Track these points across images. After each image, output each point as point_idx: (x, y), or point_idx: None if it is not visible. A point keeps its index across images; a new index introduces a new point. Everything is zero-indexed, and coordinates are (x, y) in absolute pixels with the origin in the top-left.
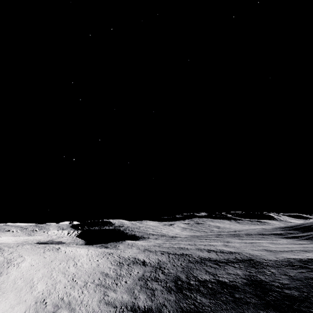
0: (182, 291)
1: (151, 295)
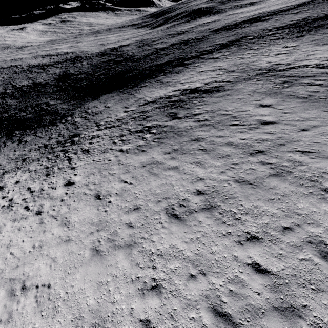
0: None
1: None
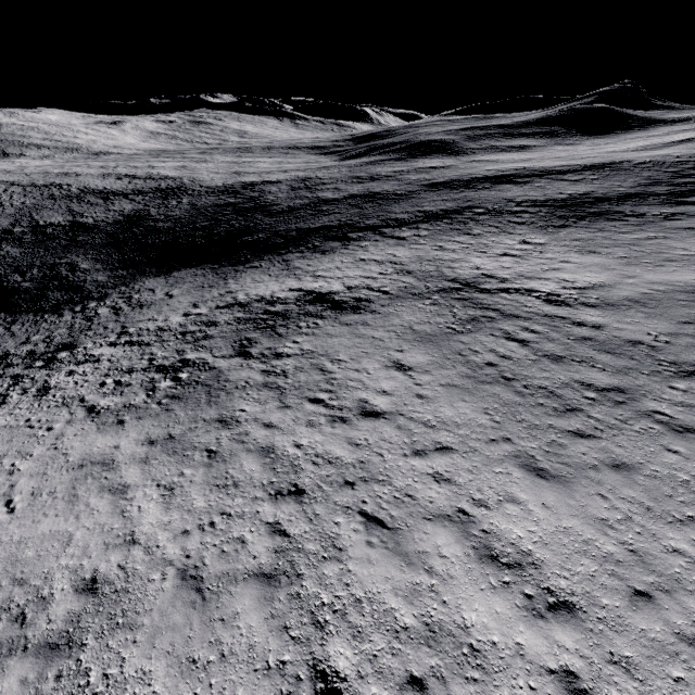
0: None
1: None
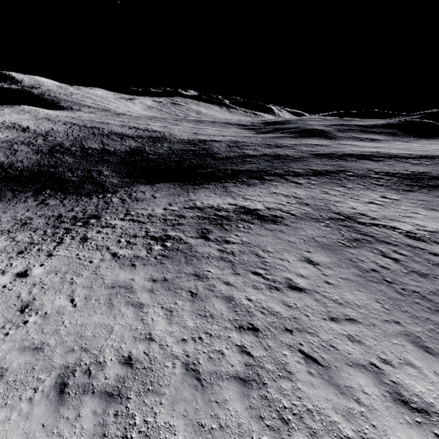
0: (53, 154)
1: (10, 154)
